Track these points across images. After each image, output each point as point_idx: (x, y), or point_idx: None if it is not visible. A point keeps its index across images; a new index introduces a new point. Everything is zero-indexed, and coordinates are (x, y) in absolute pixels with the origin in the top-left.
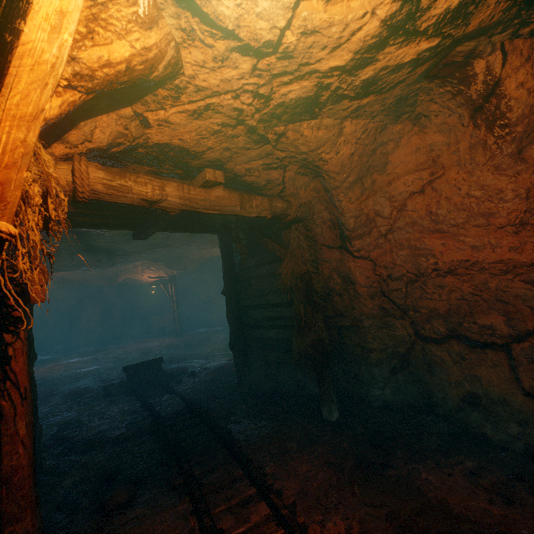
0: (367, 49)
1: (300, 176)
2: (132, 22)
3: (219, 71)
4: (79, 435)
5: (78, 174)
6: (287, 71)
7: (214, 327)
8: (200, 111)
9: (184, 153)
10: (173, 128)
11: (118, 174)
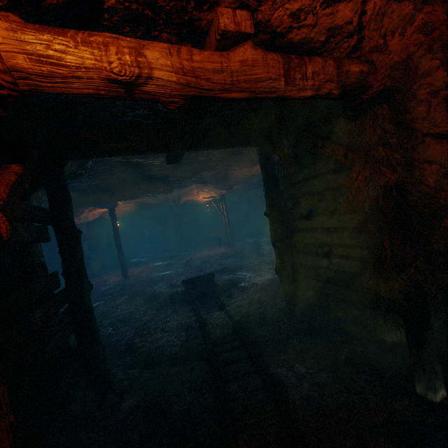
0: None
1: (396, 3)
2: None
3: None
4: (144, 346)
5: None
6: None
7: (261, 238)
8: None
9: None
10: None
11: (50, 30)
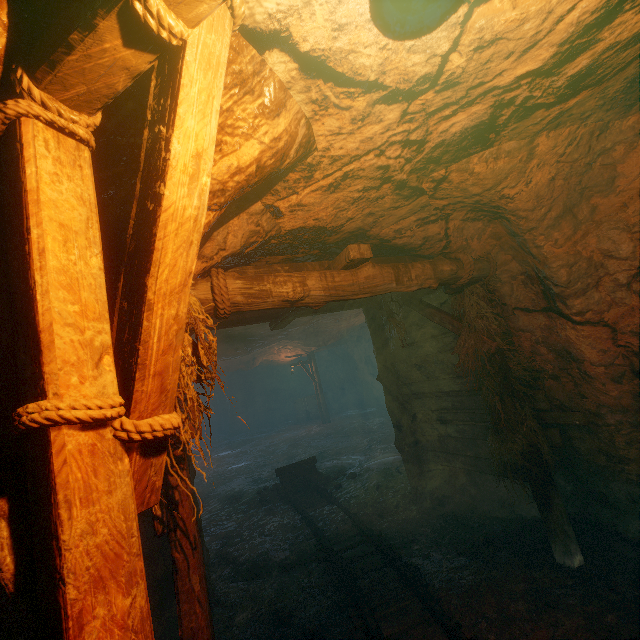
0: (582, 32)
1: (470, 223)
2: (258, 116)
3: (358, 132)
4: (243, 554)
5: (217, 291)
6: (449, 102)
7: (365, 408)
8: (337, 183)
9: (320, 232)
10: (306, 209)
11: (256, 279)
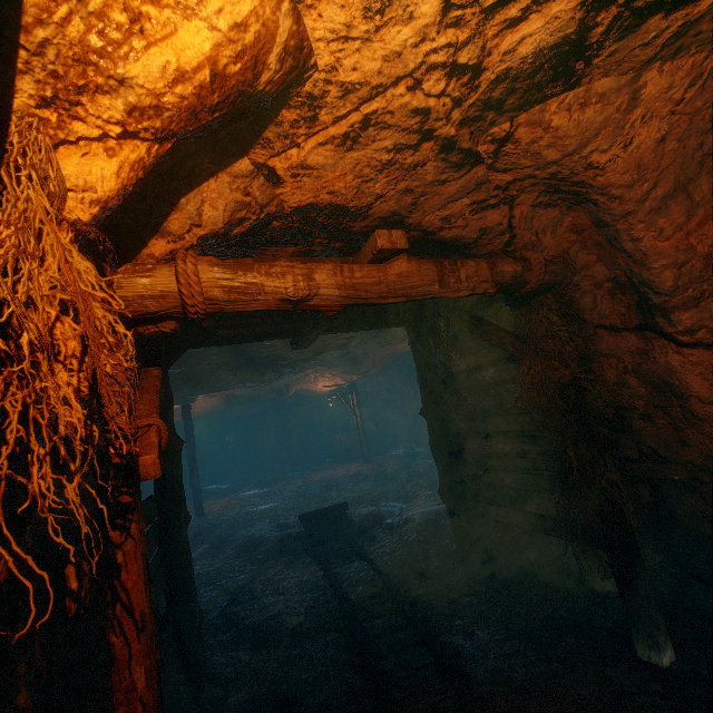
0: None
1: (542, 210)
2: None
3: (377, 38)
4: (250, 616)
5: (182, 280)
6: None
7: (413, 448)
8: (355, 133)
9: (340, 214)
10: (315, 175)
11: (242, 268)
